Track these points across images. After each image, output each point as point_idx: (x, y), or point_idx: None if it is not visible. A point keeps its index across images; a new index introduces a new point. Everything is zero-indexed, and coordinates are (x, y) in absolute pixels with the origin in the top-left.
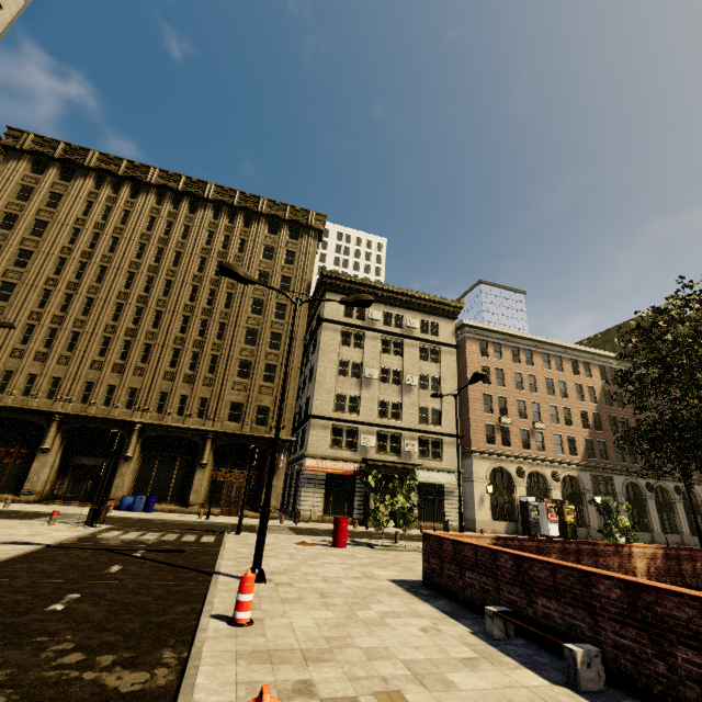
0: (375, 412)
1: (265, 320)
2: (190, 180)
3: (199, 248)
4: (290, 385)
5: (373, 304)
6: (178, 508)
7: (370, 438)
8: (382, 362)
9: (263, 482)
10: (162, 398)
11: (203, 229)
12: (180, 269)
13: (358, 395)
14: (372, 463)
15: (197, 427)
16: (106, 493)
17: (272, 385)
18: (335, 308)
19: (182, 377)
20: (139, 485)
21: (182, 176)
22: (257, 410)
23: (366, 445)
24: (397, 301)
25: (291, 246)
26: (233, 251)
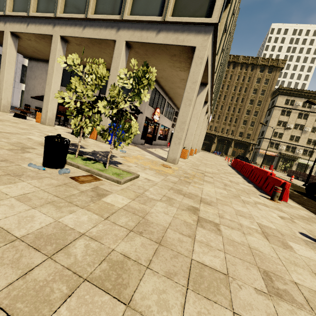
0: (288, 139)
1: (253, 107)
2: (233, 56)
3: (234, 82)
4: (258, 128)
5: (299, 98)
6: (225, 155)
7: (283, 146)
8: (296, 122)
9: (246, 153)
10: (222, 129)
11: (236, 75)
12: (228, 91)
13: (282, 133)
14: (282, 154)
15: (231, 137)
16: (209, 149)
17: (252, 127)
18: (281, 101)
19: (227, 124)
20: (216, 149)
21: (231, 55)
22: (247, 134)
23: (281, 149)
24: (312, 97)
25: (268, 76)
26: (245, 82)
